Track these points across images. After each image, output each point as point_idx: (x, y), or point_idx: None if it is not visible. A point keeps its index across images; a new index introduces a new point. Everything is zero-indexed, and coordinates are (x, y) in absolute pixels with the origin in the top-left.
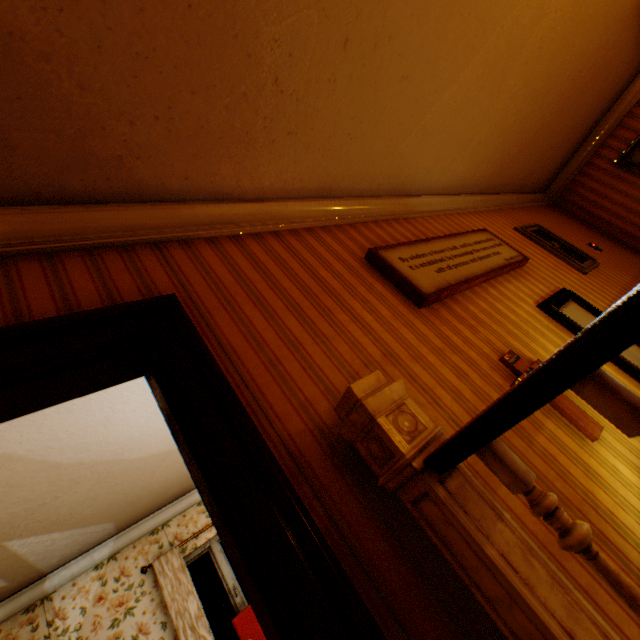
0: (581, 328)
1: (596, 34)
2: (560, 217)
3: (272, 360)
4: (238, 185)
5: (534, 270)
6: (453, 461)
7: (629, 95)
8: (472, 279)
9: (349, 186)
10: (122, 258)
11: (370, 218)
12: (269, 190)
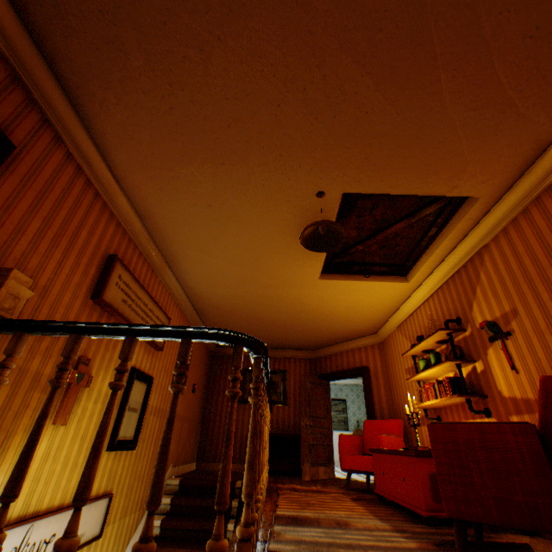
0: (130, 394)
1: (277, 317)
2: (207, 362)
3: (2, 221)
4: (119, 164)
5: (159, 358)
6: (3, 328)
7: (272, 352)
8: (130, 322)
9: (155, 230)
10: (24, 101)
11: (143, 249)
12: (126, 183)
